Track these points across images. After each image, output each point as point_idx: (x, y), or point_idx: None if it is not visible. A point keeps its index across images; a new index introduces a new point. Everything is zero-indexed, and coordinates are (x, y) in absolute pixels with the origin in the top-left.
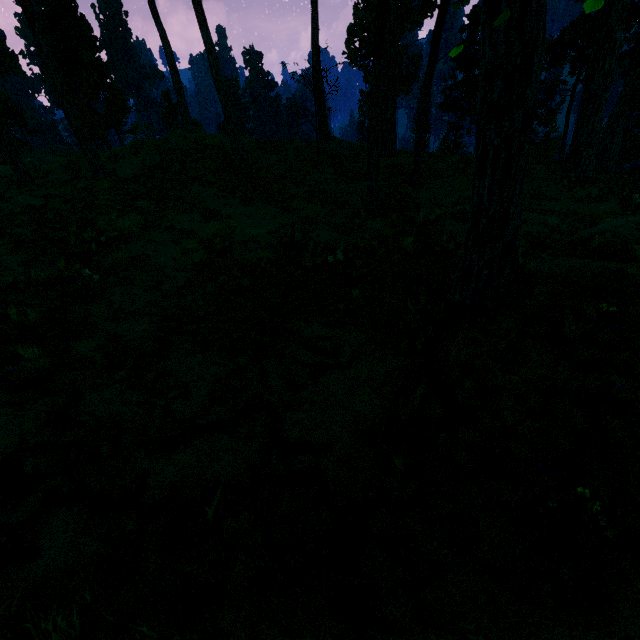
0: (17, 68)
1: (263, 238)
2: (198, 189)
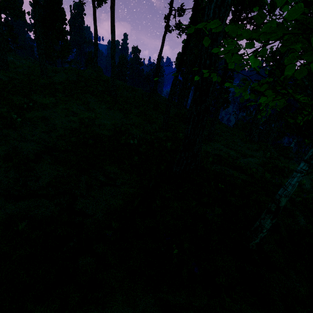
0: (23, 18)
1: (108, 125)
2: (89, 96)
